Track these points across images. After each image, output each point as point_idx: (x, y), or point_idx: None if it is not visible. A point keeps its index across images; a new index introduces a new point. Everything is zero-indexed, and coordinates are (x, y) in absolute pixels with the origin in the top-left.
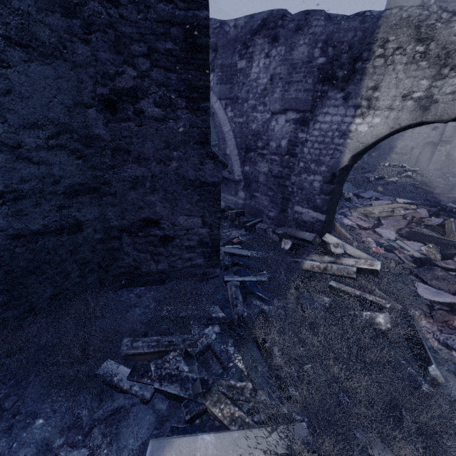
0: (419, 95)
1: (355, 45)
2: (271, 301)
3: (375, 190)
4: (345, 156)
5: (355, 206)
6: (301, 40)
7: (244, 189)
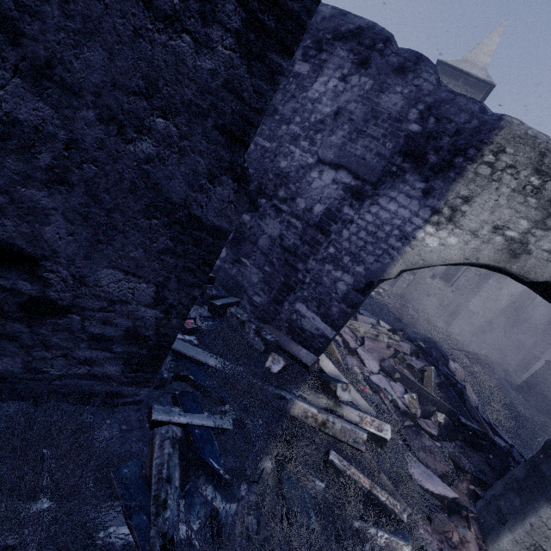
0: (513, 235)
1: (465, 133)
2: (235, 489)
3: None
4: (395, 266)
5: None
6: (400, 86)
7: (229, 245)
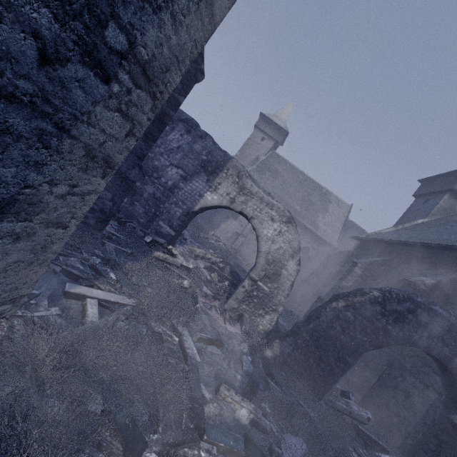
0: (232, 196)
1: (219, 162)
2: (132, 261)
3: (201, 242)
4: (197, 206)
5: (188, 245)
6: (200, 142)
7: (129, 196)
